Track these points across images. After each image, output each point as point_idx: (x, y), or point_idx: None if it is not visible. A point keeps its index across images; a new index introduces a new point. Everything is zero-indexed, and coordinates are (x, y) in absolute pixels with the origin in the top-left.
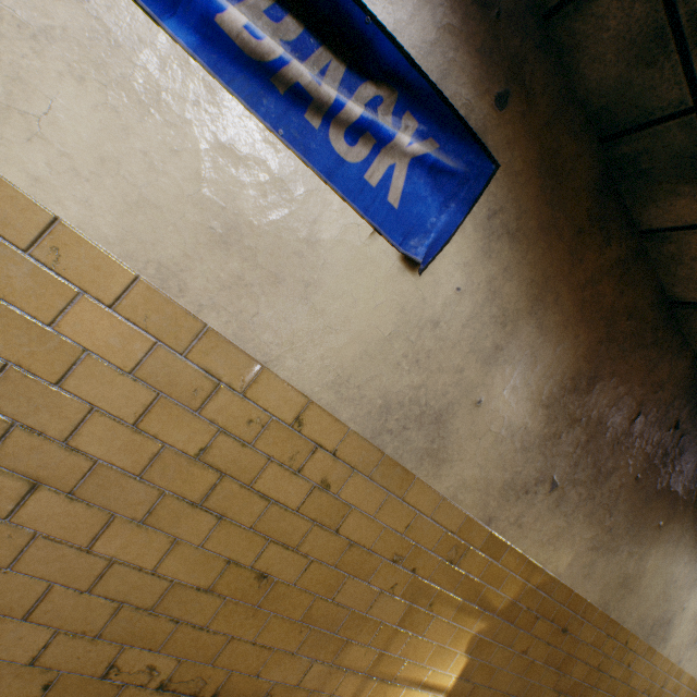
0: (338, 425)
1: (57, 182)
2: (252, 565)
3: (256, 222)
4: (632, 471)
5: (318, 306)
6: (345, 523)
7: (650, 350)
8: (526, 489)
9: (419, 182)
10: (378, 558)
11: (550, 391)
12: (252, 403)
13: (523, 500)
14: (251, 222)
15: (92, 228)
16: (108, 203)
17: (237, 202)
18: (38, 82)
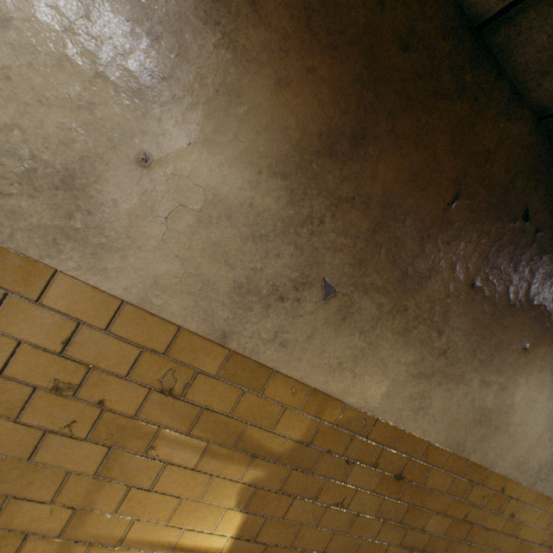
0: None
1: None
2: None
3: None
4: (463, 275)
5: None
6: None
7: (457, 102)
8: (280, 295)
9: None
10: (24, 386)
11: (283, 152)
12: None
13: (278, 310)
14: None
15: None
16: None
17: None
18: None
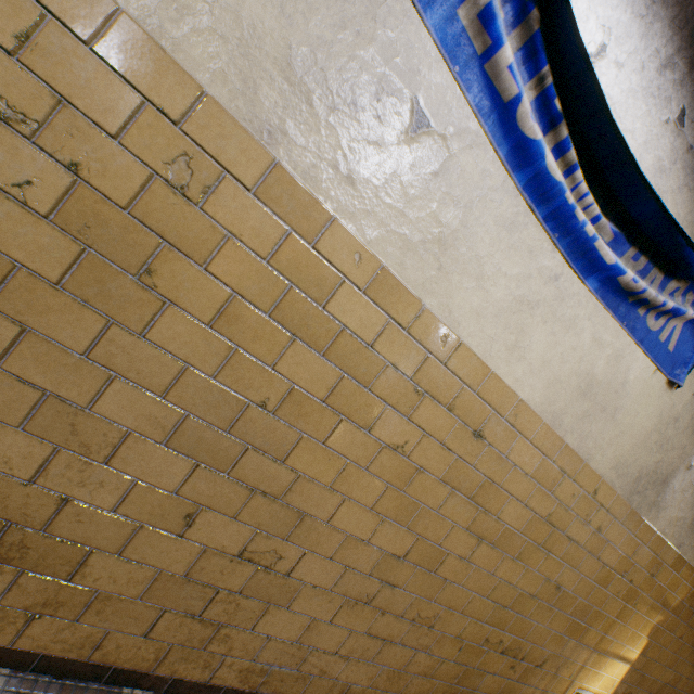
0: (612, 491)
1: (524, 379)
2: (554, 580)
3: (600, 378)
4: None
5: (618, 421)
6: (603, 552)
7: None
8: None
9: (686, 332)
10: (614, 573)
11: None
12: (575, 484)
13: None
14: (597, 379)
15: (531, 399)
16: (540, 384)
17: (594, 369)
18: (528, 330)
